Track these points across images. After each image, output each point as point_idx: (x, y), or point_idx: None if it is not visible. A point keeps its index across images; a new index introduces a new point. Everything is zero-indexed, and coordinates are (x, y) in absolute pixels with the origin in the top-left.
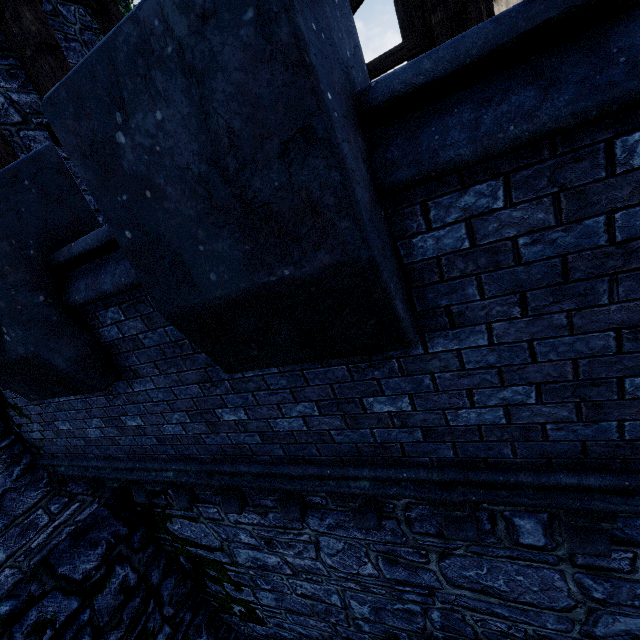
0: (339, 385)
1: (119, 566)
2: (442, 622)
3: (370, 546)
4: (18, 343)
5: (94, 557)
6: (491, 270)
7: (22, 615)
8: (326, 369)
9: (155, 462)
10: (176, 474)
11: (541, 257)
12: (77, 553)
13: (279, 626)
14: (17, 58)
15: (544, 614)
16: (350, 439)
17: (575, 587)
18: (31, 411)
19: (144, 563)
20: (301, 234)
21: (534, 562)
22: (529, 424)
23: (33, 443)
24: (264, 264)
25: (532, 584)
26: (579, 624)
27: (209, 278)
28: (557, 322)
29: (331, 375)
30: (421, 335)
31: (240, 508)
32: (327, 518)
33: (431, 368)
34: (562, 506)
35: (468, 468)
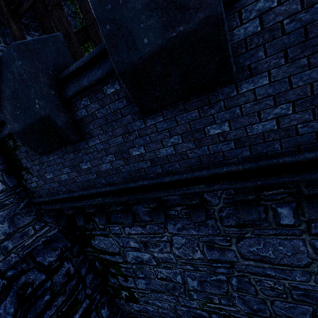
0: (193, 122)
1: (66, 262)
2: (237, 285)
3: (200, 239)
4: (42, 108)
5: (54, 255)
6: (270, 40)
7: (17, 278)
8: (187, 113)
9: (94, 189)
10: (103, 198)
11: (294, 29)
12: (46, 252)
13: (146, 302)
14: (39, 22)
15: (294, 271)
16: (197, 154)
17: (311, 249)
18: (34, 169)
19: (78, 263)
20: (190, 5)
21: (288, 236)
22: (289, 126)
23: (31, 190)
24: (171, 27)
25: (287, 251)
26: (314, 275)
27: (143, 42)
28: (302, 63)
29: (189, 116)
30: (235, 84)
31: (133, 221)
32: (177, 224)
33: (240, 102)
34: (305, 179)
35: (257, 160)
